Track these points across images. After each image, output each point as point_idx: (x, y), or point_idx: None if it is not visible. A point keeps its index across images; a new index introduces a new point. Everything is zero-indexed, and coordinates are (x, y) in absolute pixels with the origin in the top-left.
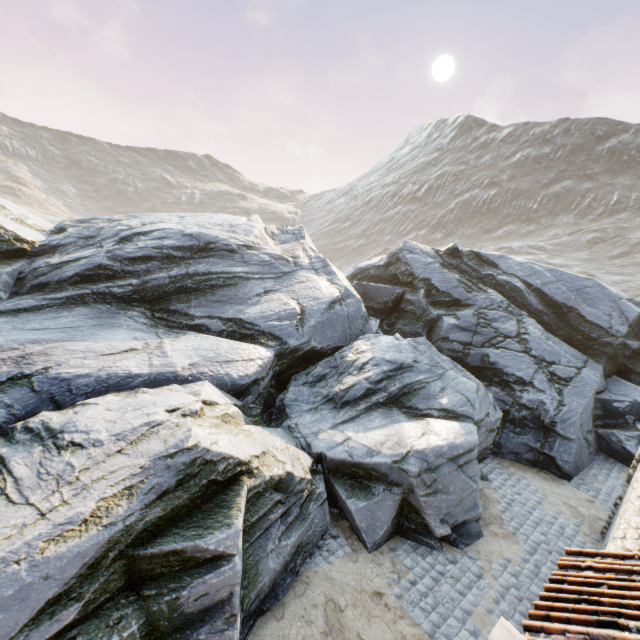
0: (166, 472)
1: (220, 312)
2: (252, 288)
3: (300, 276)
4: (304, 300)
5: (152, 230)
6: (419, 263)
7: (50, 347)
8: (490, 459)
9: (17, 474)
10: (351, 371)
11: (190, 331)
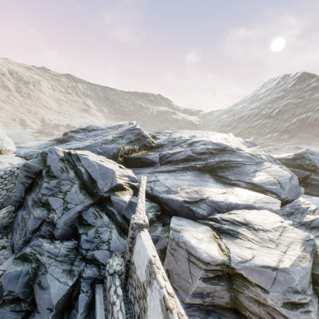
0: (310, 246)
1: (241, 179)
2: (248, 169)
3: (266, 164)
4: (275, 176)
5: (199, 140)
6: (318, 160)
7: (199, 188)
8: None
9: (248, 236)
10: (307, 212)
11: (233, 186)
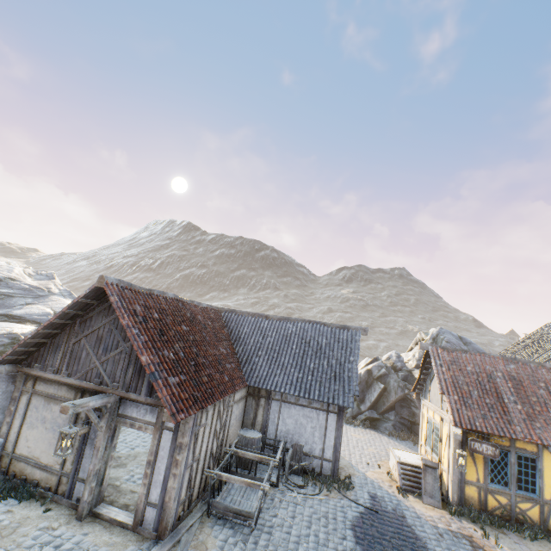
0: (5, 338)
1: None
2: (17, 301)
3: (53, 298)
4: (56, 308)
5: None
6: None
7: None
8: None
9: None
10: None
11: None
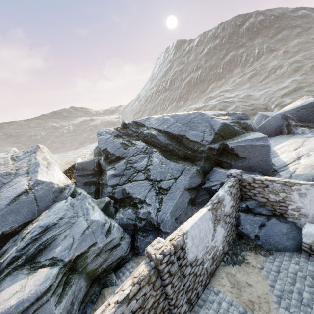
0: None
1: None
2: None
3: (13, 182)
4: (0, 201)
5: None
6: (103, 140)
7: None
8: (132, 260)
9: None
10: (18, 242)
11: None
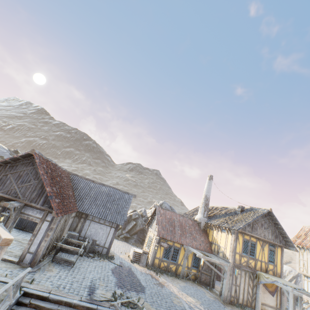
0: None
1: None
2: None
3: None
4: None
5: None
6: (1, 151)
7: None
8: None
9: None
10: None
11: None
